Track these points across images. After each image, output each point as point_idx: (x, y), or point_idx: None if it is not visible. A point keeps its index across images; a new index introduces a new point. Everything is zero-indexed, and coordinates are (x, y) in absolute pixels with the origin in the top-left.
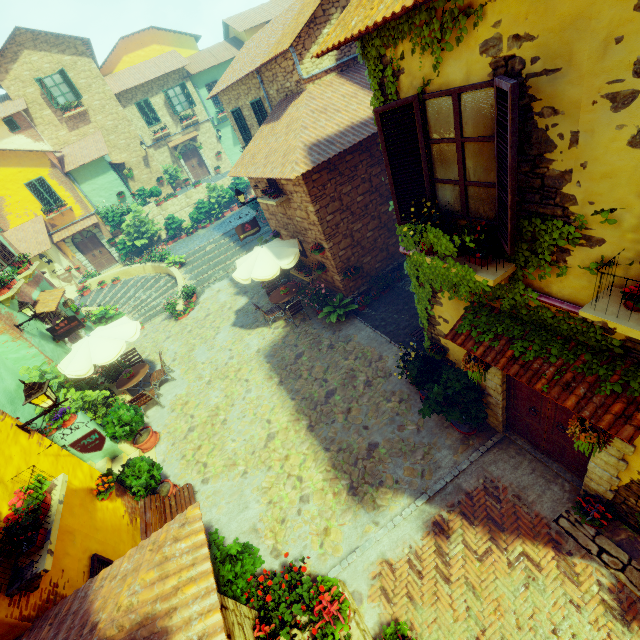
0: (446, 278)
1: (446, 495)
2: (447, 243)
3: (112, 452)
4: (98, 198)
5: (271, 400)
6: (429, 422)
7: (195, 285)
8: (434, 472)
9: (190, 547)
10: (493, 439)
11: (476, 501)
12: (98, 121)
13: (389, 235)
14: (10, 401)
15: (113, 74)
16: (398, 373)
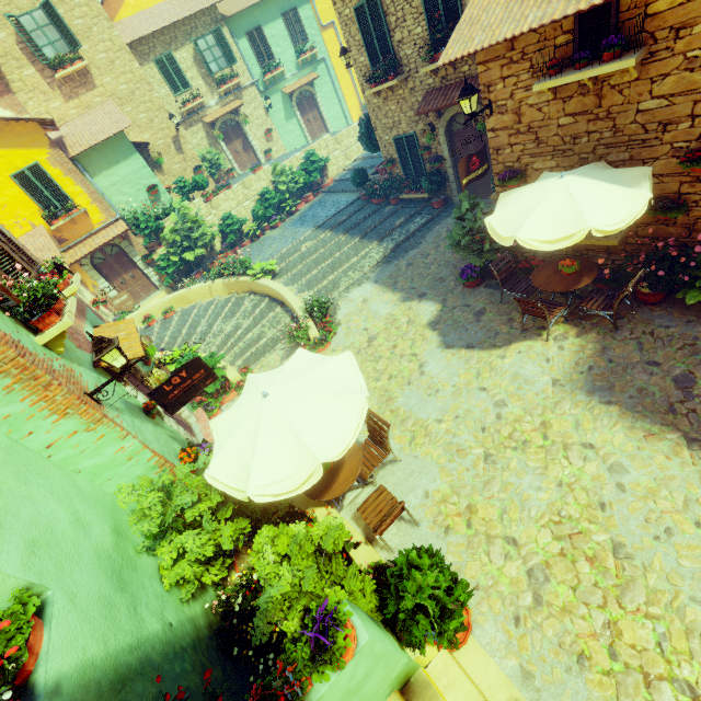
0: None
1: None
2: None
3: (403, 676)
4: (120, 197)
5: None
6: None
7: (328, 295)
8: None
9: None
10: None
11: None
12: (106, 85)
13: None
14: (116, 582)
15: (114, 23)
16: None
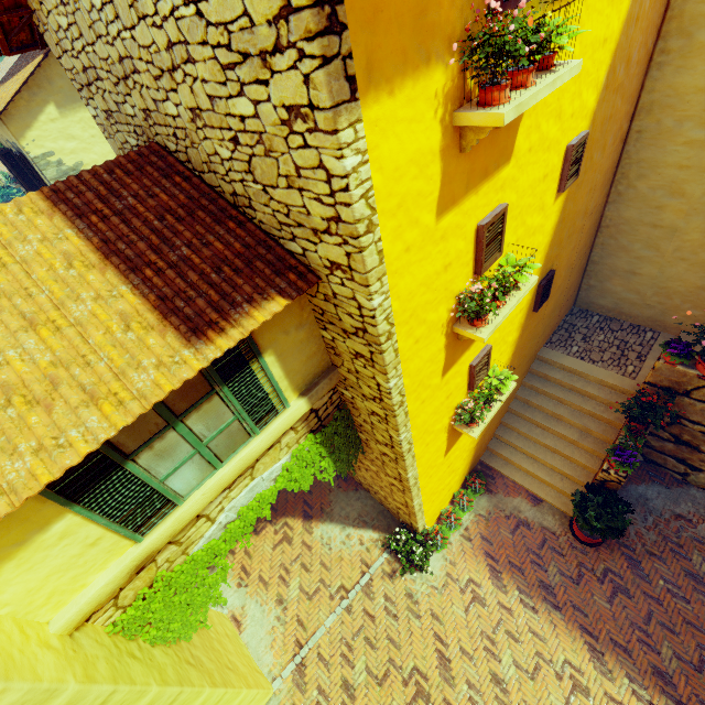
0: None
1: None
2: None
3: None
4: None
5: None
6: None
7: None
8: None
9: None
10: None
11: None
12: None
13: None
14: None
15: None
16: None
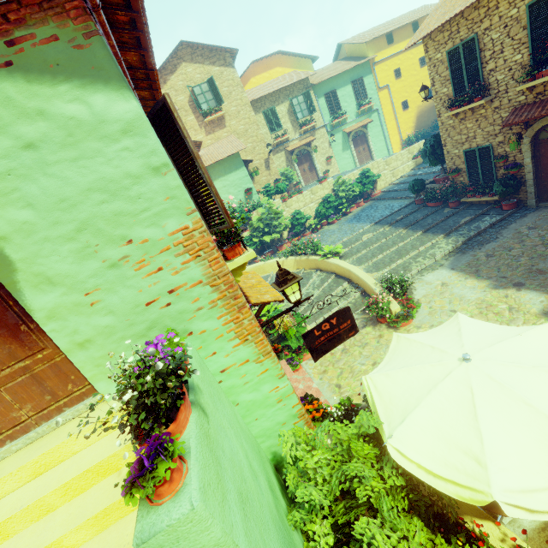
0: None
1: None
2: None
3: None
4: (226, 195)
5: None
6: None
7: (408, 275)
8: None
9: None
10: None
11: None
12: (231, 125)
13: None
14: None
15: None
16: None
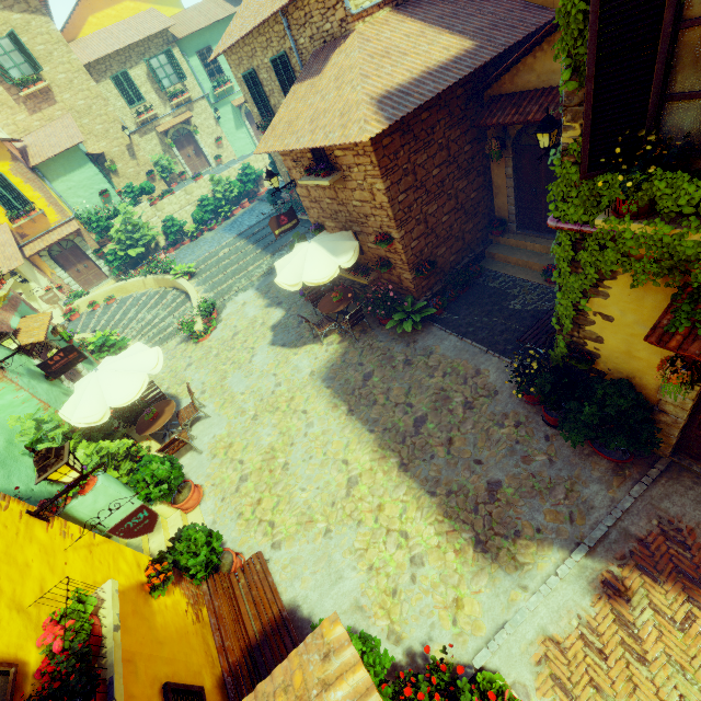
0: (671, 251)
1: (611, 544)
2: (696, 193)
3: None
4: (76, 199)
5: (342, 434)
6: (563, 449)
7: (215, 298)
8: (586, 514)
9: (351, 696)
10: (657, 466)
11: (655, 549)
12: (66, 100)
13: (466, 219)
14: (0, 463)
15: (78, 40)
16: (516, 390)
